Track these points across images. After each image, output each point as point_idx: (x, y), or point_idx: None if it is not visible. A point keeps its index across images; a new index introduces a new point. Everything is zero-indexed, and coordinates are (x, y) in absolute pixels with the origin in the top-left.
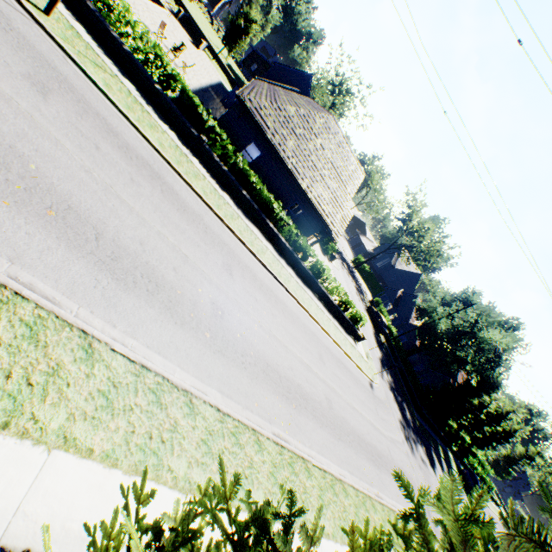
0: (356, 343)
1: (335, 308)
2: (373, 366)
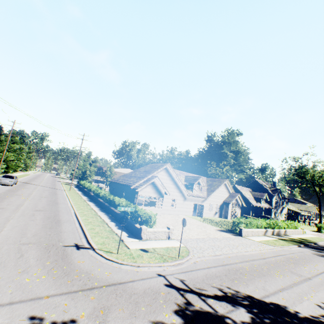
0: (134, 238)
1: (119, 216)
2: (147, 258)
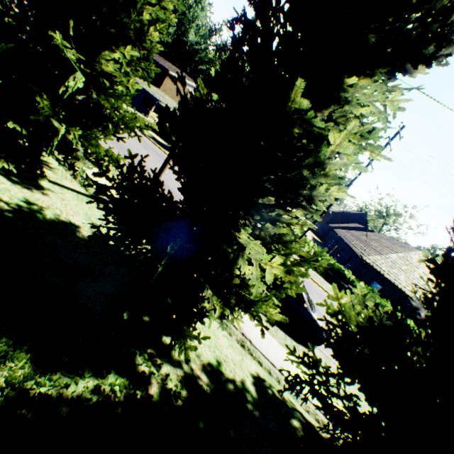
0: None
1: None
2: None
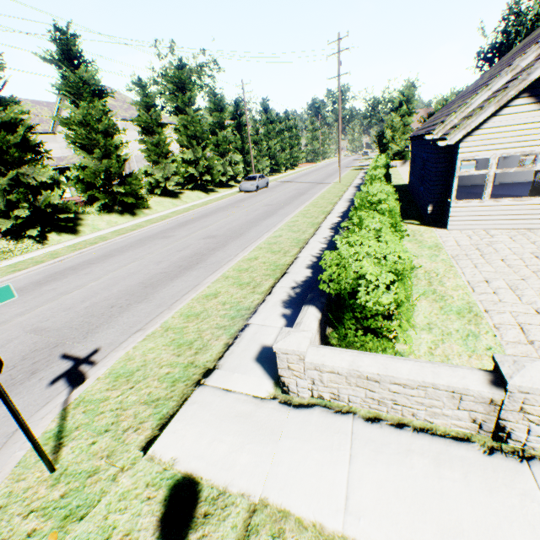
0: (272, 372)
1: None
2: None
